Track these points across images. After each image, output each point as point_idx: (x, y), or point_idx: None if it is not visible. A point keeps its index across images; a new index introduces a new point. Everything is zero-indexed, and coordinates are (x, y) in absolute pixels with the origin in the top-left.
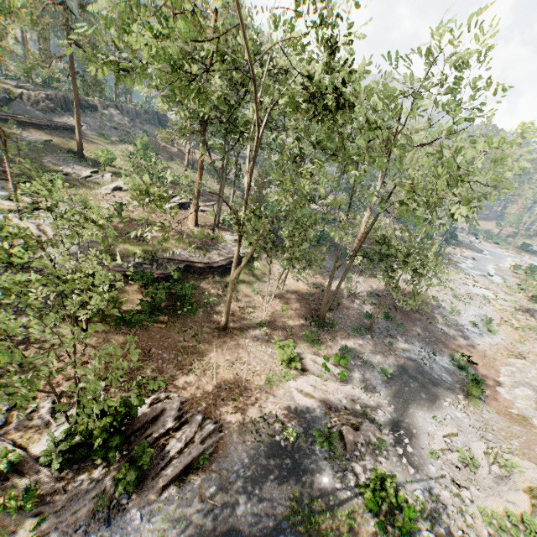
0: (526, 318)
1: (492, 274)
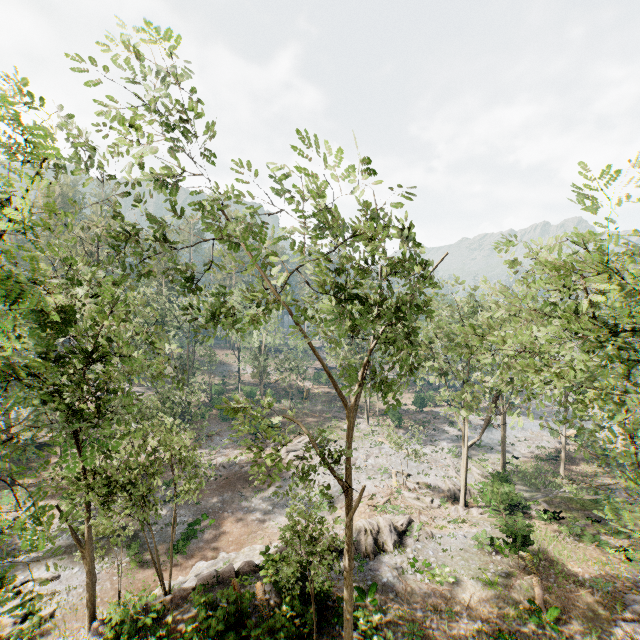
0: (419, 497)
1: (492, 445)
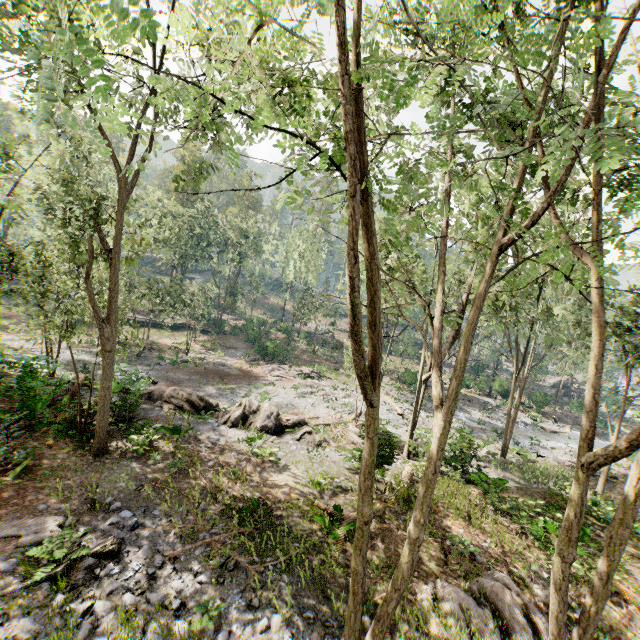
0: (362, 433)
1: (521, 439)
